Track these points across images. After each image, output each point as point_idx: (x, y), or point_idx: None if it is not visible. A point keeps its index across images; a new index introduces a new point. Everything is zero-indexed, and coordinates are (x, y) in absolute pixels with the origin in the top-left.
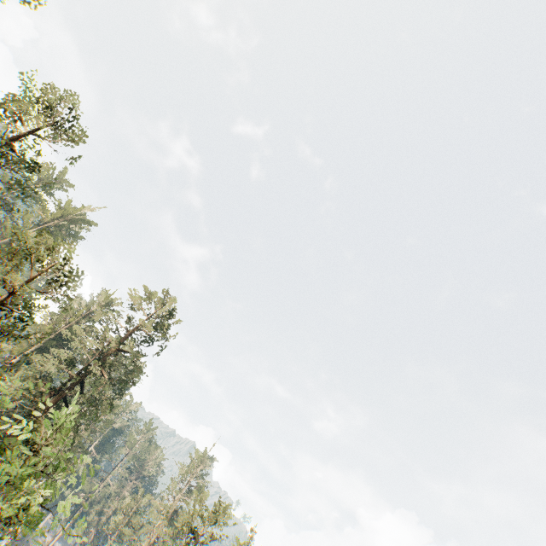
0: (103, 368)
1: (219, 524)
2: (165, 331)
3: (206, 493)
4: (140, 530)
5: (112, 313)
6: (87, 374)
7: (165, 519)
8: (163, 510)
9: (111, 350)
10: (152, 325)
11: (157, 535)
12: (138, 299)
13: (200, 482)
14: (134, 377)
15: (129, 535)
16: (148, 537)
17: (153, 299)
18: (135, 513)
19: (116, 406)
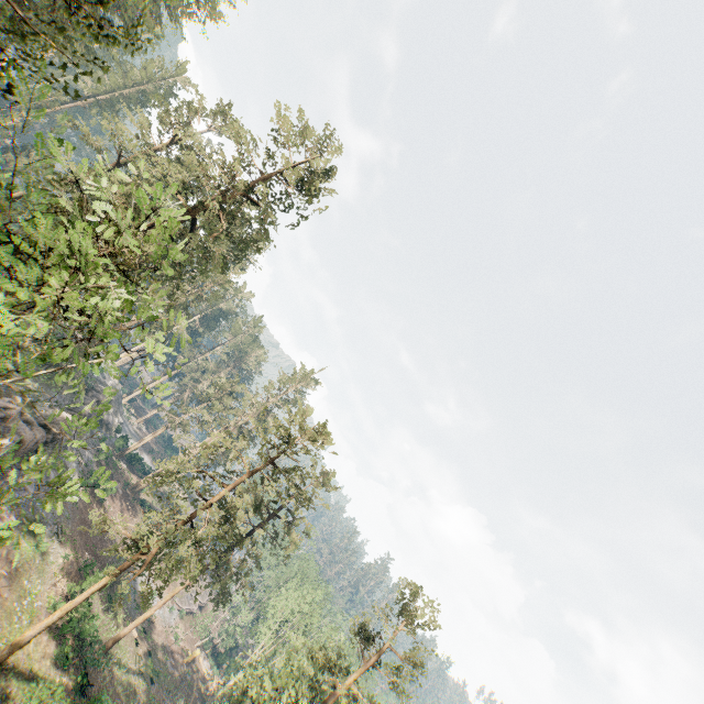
0: (222, 212)
1: (315, 443)
2: (312, 191)
3: (311, 408)
4: (230, 411)
5: (245, 137)
6: (201, 210)
7: (261, 411)
8: (255, 405)
9: (235, 190)
10: (295, 180)
11: (245, 422)
12: (287, 125)
13: (297, 397)
14: (258, 238)
15: (219, 410)
16: (236, 419)
17: (308, 136)
18: (228, 394)
19: (228, 281)
